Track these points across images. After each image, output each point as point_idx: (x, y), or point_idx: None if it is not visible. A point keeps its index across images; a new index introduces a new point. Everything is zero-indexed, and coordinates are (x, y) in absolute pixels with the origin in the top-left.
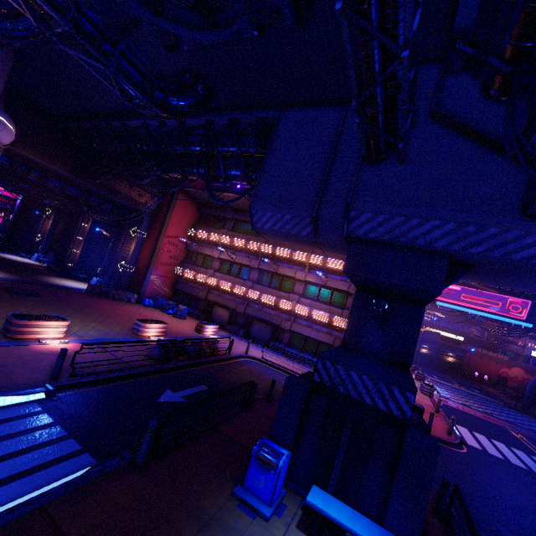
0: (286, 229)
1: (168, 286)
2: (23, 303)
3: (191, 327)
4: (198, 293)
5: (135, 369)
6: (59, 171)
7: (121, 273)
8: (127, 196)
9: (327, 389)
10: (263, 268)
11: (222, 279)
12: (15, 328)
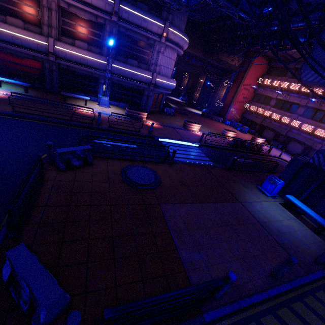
0: (323, 81)
1: (239, 115)
2: (183, 117)
3: (248, 138)
4: (256, 120)
5: (223, 147)
6: (197, 54)
7: (216, 106)
8: (225, 62)
9: (315, 166)
10: (310, 105)
11: (274, 112)
12: (187, 125)
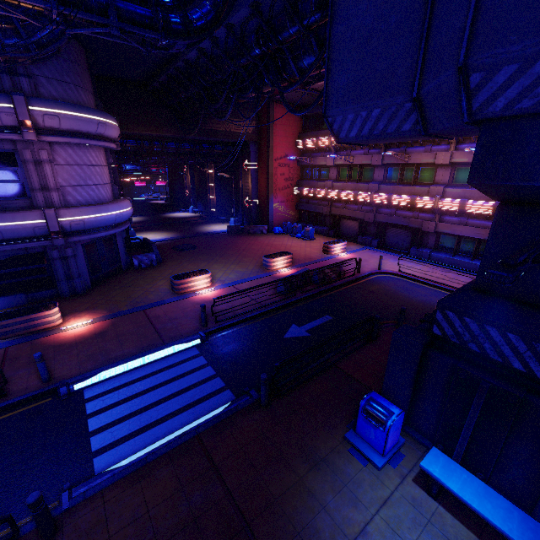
0: (378, 129)
1: (292, 209)
2: (184, 258)
3: (319, 249)
4: (322, 210)
5: (264, 308)
6: (168, 135)
7: (248, 209)
8: (227, 132)
9: (452, 345)
10: (388, 162)
11: (342, 189)
12: (177, 287)
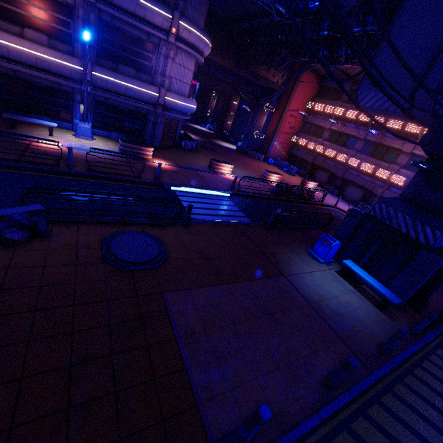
0: (384, 106)
1: (285, 151)
2: (210, 154)
3: (297, 182)
4: (307, 158)
5: (264, 195)
6: (225, 65)
7: (255, 139)
8: (265, 78)
9: (377, 220)
10: (369, 139)
11: (328, 147)
12: (213, 166)
